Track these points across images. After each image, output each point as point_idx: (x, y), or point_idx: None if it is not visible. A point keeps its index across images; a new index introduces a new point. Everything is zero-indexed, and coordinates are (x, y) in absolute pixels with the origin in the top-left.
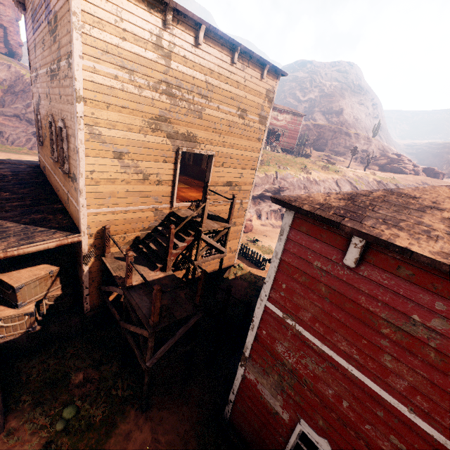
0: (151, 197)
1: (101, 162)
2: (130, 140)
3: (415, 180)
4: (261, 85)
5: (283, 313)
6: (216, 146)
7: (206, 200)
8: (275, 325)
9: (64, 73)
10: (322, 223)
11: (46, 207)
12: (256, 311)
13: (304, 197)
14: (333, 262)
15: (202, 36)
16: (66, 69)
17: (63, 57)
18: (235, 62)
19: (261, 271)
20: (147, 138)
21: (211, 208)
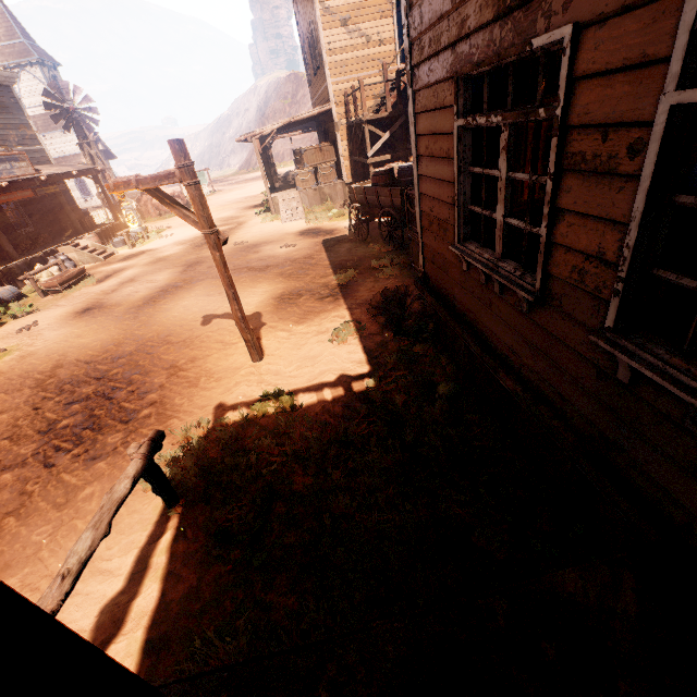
0: (376, 61)
1: (333, 33)
2: (350, 5)
3: None
4: None
5: None
6: None
7: None
8: None
9: None
10: None
11: None
12: None
13: None
14: None
15: None
16: None
17: None
18: None
19: None
20: None
21: None
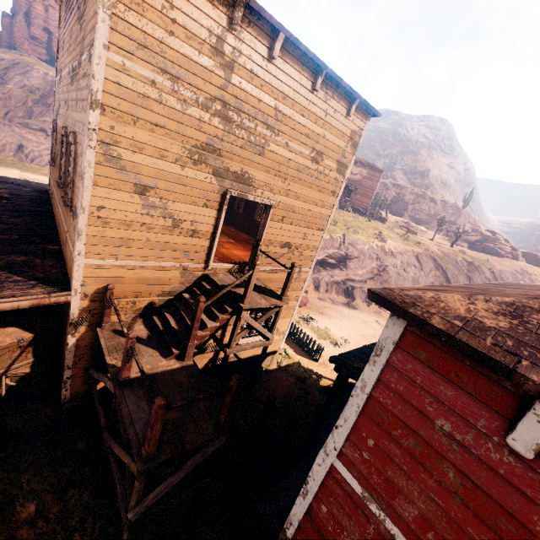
0: (180, 251)
1: (115, 195)
2: (161, 171)
3: (513, 266)
4: (345, 124)
5: (363, 489)
6: (277, 194)
7: (255, 266)
8: (347, 505)
9: (84, 70)
10: (462, 354)
11: (36, 246)
12: (314, 468)
13: (428, 300)
14: (479, 431)
15: (278, 48)
16: (86, 65)
17: (86, 49)
18: (317, 89)
19: (314, 363)
20: (185, 172)
21: (259, 274)
